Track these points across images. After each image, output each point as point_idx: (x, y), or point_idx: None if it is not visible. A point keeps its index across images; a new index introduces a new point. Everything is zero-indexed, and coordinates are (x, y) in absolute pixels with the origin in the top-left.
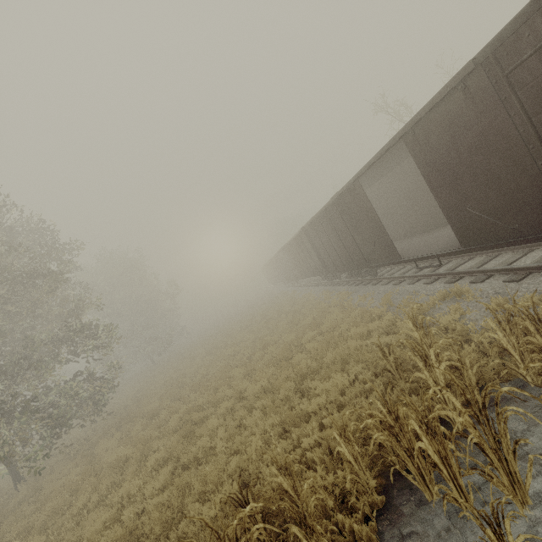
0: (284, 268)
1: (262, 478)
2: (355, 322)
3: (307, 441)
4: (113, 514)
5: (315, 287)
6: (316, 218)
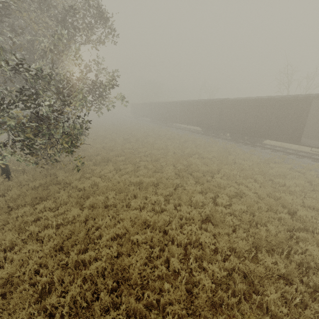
0: (168, 113)
1: (296, 210)
2: (267, 161)
3: (309, 201)
4: (213, 208)
5: (190, 132)
6: (245, 100)
